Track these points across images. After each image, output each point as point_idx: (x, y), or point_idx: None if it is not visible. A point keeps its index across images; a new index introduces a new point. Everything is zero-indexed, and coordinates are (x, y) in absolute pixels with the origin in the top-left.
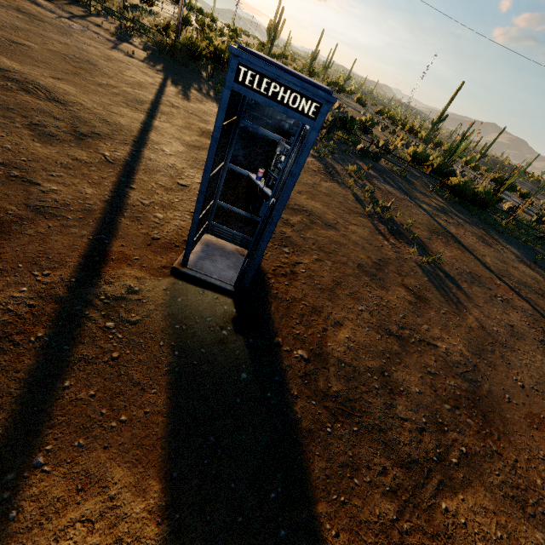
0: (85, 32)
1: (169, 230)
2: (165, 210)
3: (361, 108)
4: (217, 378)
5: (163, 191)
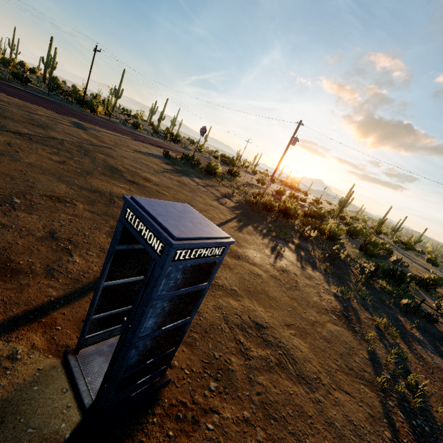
0: (205, 192)
1: None
2: None
3: (432, 267)
4: None
5: None
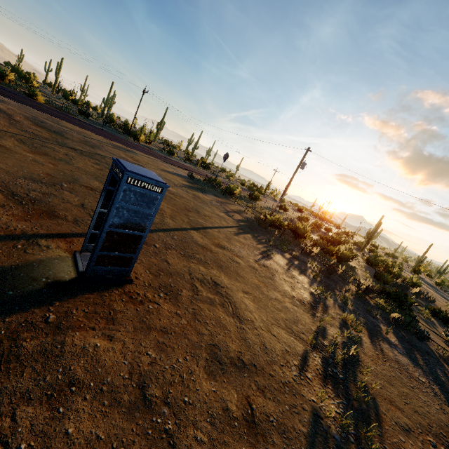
0: (217, 205)
1: None
2: None
3: None
4: (2, 283)
5: None
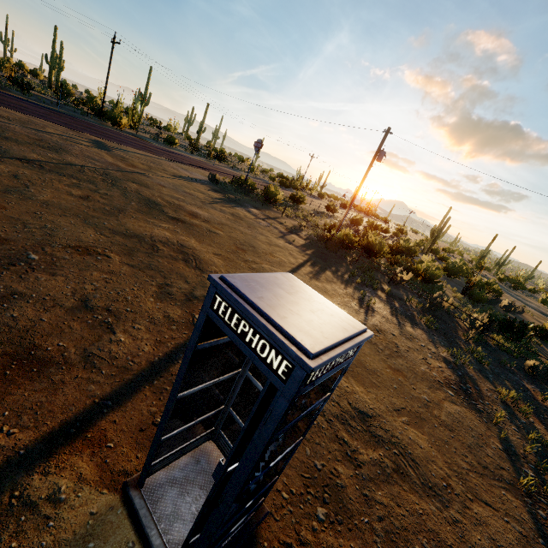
0: (267, 227)
1: None
2: None
3: None
4: None
5: None
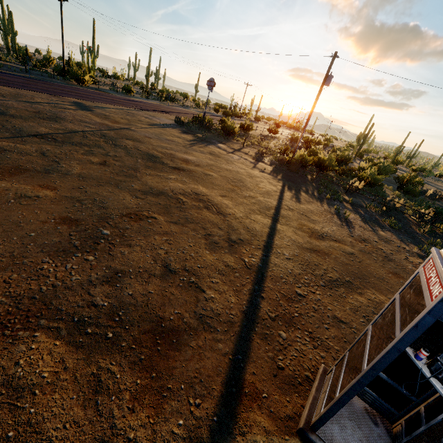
0: (239, 160)
1: (291, 356)
2: (287, 327)
3: None
4: None
5: (285, 301)
